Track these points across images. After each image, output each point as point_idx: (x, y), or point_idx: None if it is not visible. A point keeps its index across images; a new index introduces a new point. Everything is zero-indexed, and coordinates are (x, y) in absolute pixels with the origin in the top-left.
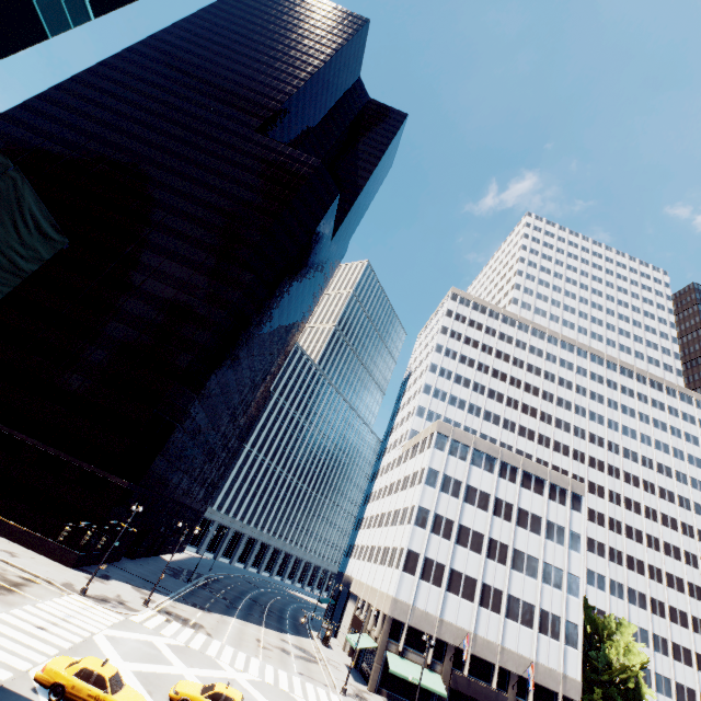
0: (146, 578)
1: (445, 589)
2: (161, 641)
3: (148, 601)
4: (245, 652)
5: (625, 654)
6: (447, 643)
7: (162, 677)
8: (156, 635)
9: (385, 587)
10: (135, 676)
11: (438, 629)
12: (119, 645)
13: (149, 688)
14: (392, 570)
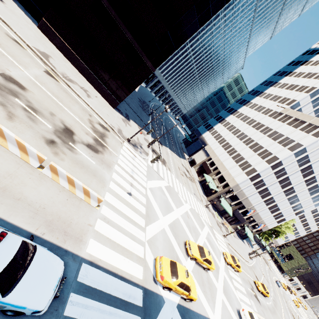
0: (138, 115)
1: (257, 191)
2: (163, 185)
3: (149, 146)
4: (180, 182)
5: (286, 227)
6: (242, 203)
7: (175, 225)
8: (160, 179)
9: (232, 173)
10: (170, 230)
11: (243, 199)
12: (156, 198)
13: (177, 240)
14: (242, 172)
